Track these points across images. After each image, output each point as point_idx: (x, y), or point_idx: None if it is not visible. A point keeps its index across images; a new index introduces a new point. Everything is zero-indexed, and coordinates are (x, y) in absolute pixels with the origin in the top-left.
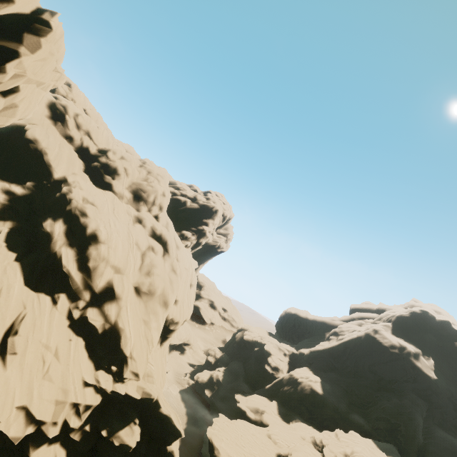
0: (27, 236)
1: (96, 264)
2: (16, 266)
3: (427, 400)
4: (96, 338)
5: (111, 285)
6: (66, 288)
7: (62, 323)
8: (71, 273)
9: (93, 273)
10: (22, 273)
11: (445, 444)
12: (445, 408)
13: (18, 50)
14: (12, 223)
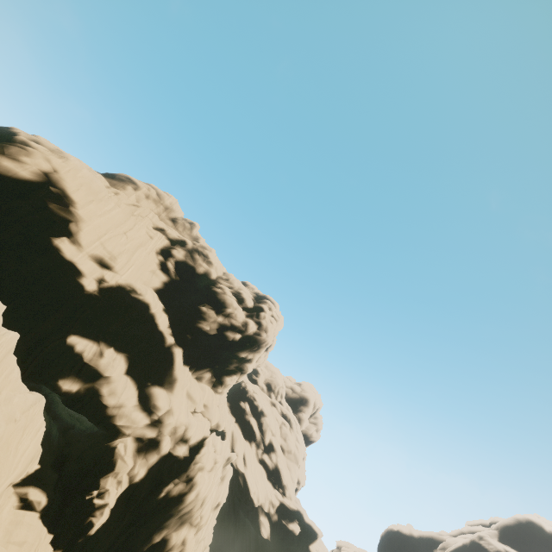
0: (234, 411)
1: (265, 428)
2: (237, 425)
3: None
4: (270, 472)
5: (271, 442)
6: (254, 440)
7: (256, 459)
8: (257, 432)
9: (264, 433)
10: (240, 429)
11: None
12: None
13: (272, 343)
14: (228, 403)
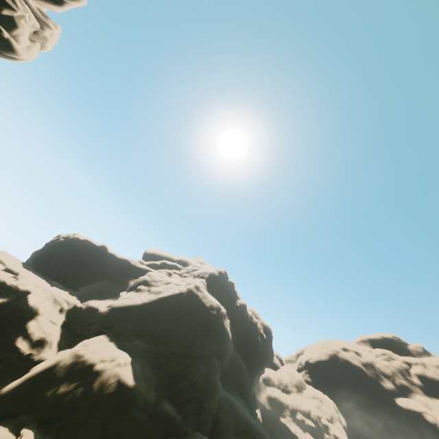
0: None
1: None
2: None
3: (219, 360)
4: None
5: None
6: None
7: None
8: None
9: None
10: None
11: (227, 405)
12: (227, 364)
13: None
14: None
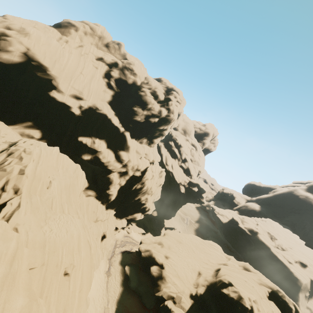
0: (166, 146)
1: (182, 152)
2: (168, 152)
3: None
4: (184, 170)
5: (185, 158)
6: (177, 158)
7: (178, 165)
8: (178, 154)
9: (181, 155)
10: (169, 154)
11: None
12: None
13: (181, 114)
14: (163, 143)
